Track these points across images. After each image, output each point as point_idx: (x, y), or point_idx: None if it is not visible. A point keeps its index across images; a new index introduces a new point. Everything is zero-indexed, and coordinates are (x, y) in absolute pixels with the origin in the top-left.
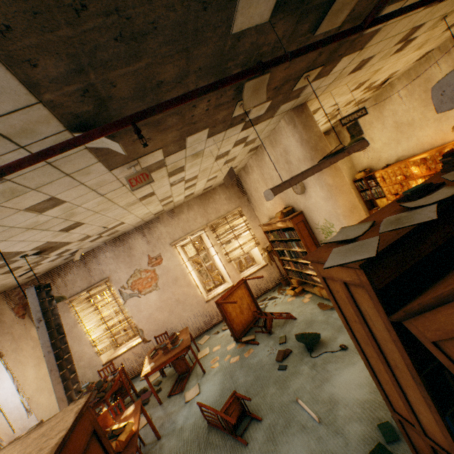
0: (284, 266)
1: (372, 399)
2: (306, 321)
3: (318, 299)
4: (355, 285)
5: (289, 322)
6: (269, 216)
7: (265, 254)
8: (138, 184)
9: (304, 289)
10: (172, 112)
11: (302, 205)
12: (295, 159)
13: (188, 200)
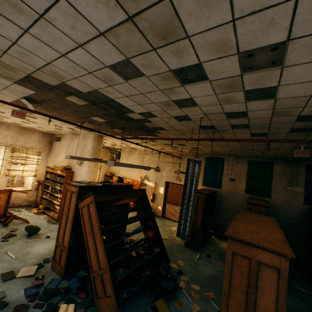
0: (42, 195)
1: (48, 252)
2: (35, 225)
3: (50, 218)
4: (74, 193)
5: (24, 224)
6: (56, 165)
7: (36, 183)
8: (17, 115)
9: (45, 212)
10: (59, 112)
11: (76, 169)
12: (87, 150)
13: (11, 124)
